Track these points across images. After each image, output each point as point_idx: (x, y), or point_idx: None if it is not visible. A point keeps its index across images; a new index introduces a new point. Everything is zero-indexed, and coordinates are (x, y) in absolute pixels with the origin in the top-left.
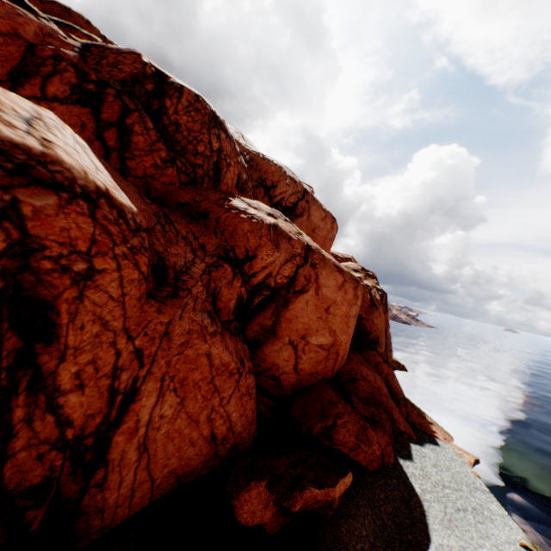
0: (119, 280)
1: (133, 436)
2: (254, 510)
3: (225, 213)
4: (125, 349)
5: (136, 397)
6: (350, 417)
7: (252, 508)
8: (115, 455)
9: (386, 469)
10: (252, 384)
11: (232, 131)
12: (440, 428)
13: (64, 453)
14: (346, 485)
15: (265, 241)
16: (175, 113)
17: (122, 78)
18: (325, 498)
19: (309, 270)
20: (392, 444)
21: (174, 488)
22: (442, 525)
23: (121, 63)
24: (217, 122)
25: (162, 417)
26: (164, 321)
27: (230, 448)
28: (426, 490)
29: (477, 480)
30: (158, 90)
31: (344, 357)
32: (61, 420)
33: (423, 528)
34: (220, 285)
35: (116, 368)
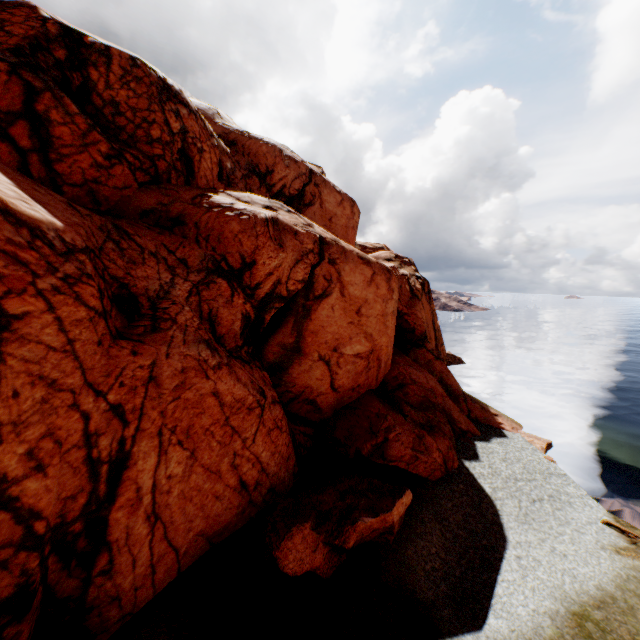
0: (56, 323)
1: (137, 508)
2: (301, 556)
3: (206, 214)
4: (95, 409)
5: (128, 462)
6: (403, 428)
7: (299, 555)
8: (118, 535)
9: (450, 476)
10: (280, 415)
11: (203, 107)
12: (506, 418)
13: (38, 551)
14: (405, 505)
15: (264, 241)
16: (107, 87)
17: (15, 45)
18: (382, 526)
19: (328, 268)
20: (454, 448)
21: (206, 551)
22: (518, 521)
23: (8, 22)
24: (171, 94)
25: (170, 478)
26: (144, 364)
27: (267, 493)
28: (497, 488)
29: (551, 465)
30: (75, 58)
31: (388, 363)
32: (22, 514)
33: (497, 529)
34: (217, 306)
35: (88, 434)
